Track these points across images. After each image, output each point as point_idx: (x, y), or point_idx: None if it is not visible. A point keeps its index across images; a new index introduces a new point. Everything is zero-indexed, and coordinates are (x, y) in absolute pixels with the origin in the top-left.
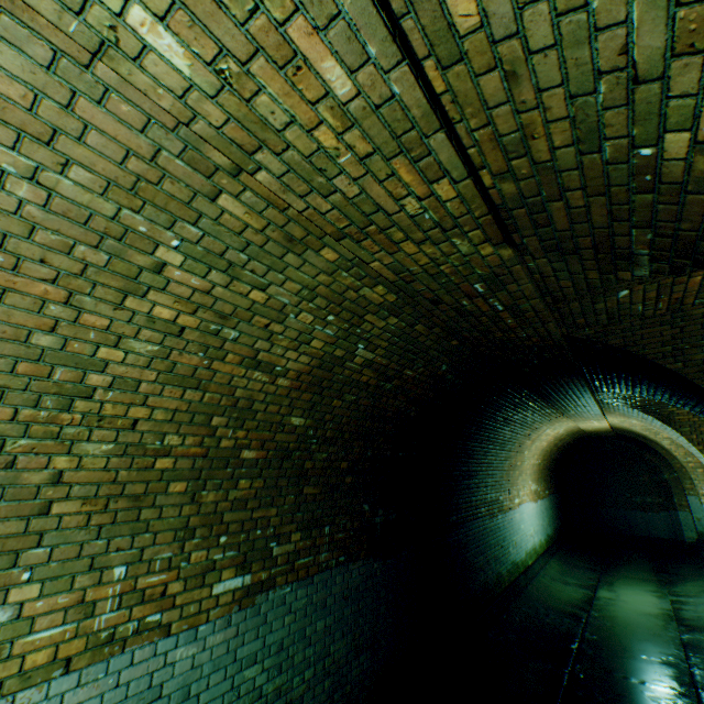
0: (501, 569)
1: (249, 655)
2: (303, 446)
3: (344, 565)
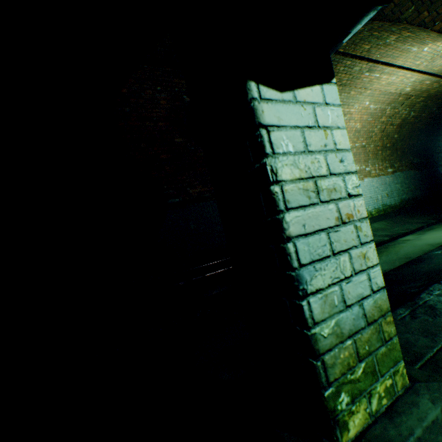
0: None
1: (395, 183)
2: (395, 142)
3: (408, 171)
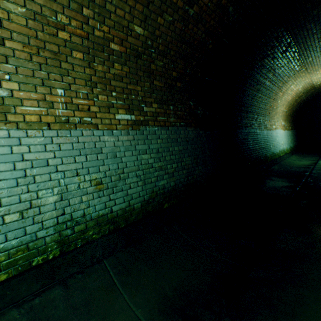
0: (266, 153)
1: (142, 150)
2: (146, 52)
3: (184, 127)
